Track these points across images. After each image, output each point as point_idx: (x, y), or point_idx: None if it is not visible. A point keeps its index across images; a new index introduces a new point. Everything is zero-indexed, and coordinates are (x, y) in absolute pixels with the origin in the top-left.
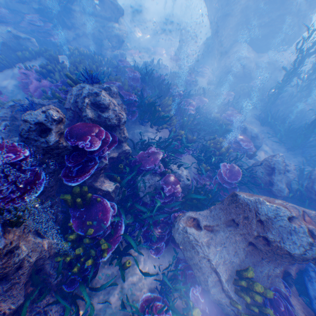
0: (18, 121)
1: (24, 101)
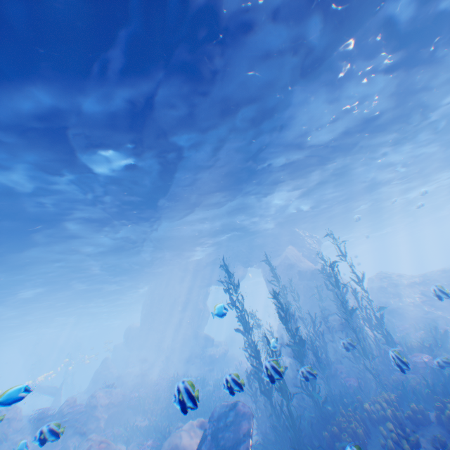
0: None
1: None
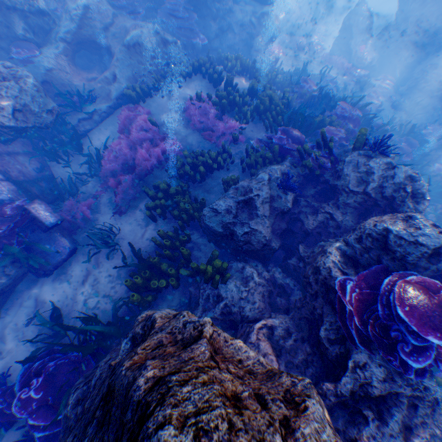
0: (273, 202)
1: (274, 171)
